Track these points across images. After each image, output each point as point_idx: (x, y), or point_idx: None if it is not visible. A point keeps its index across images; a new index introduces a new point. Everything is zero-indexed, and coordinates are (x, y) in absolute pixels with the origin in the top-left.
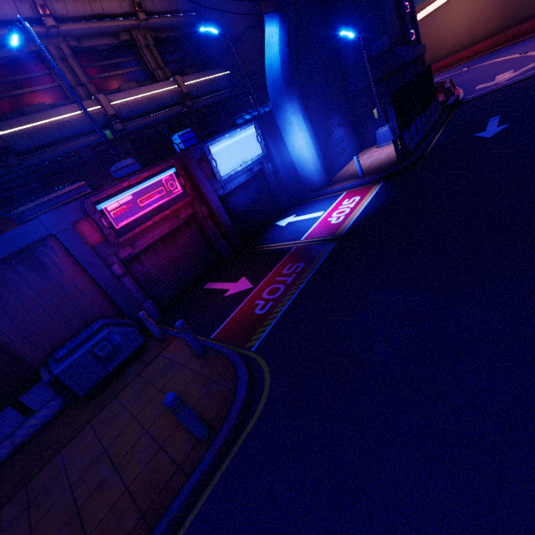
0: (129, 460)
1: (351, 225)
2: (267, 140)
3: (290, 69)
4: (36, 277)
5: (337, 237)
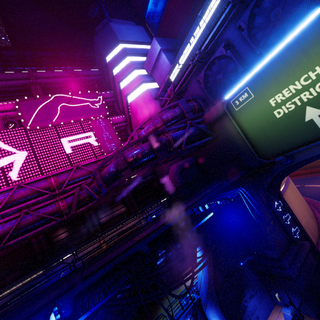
0: None
1: None
2: (199, 319)
3: (210, 288)
4: None
5: None
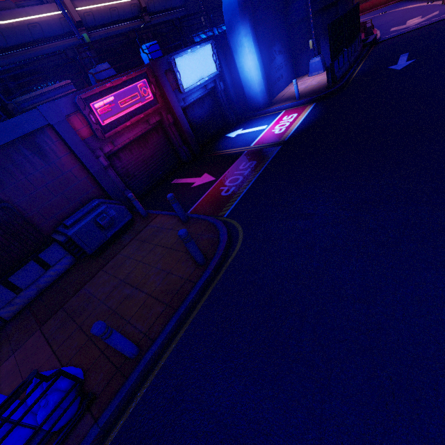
0: (145, 282)
1: (292, 134)
2: (220, 60)
3: None
4: (39, 161)
5: (281, 143)
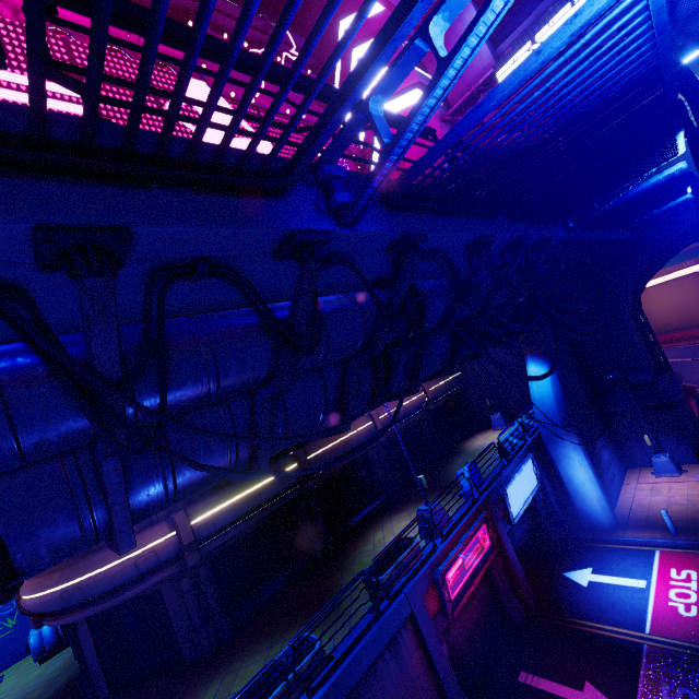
0: None
1: None
2: (537, 467)
3: (566, 409)
4: (395, 665)
5: None
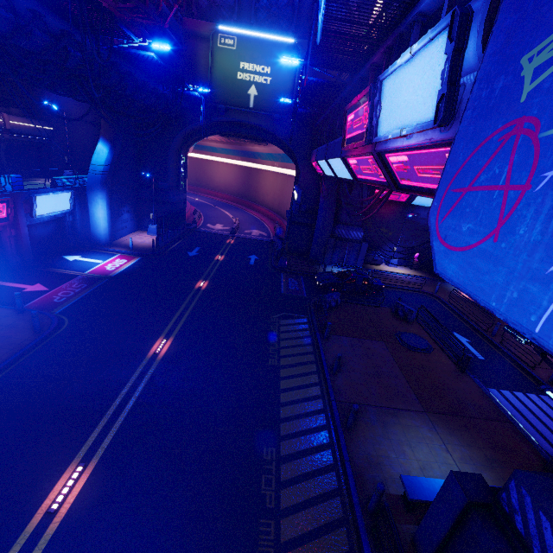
0: None
1: (118, 273)
2: (75, 202)
3: (108, 176)
4: None
5: (109, 277)
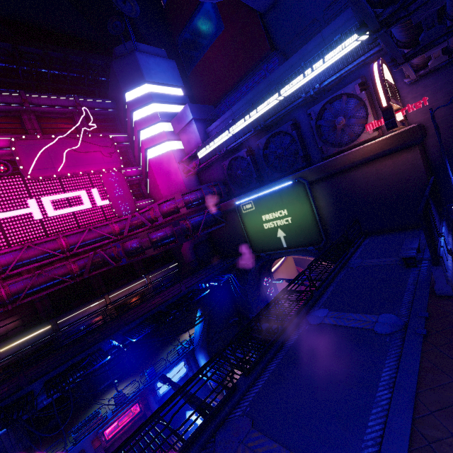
0: None
1: None
2: (190, 362)
3: (202, 339)
4: None
5: None
